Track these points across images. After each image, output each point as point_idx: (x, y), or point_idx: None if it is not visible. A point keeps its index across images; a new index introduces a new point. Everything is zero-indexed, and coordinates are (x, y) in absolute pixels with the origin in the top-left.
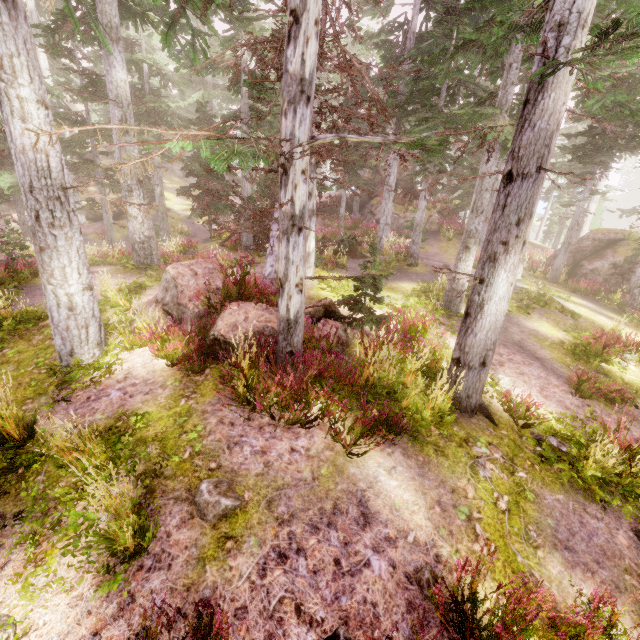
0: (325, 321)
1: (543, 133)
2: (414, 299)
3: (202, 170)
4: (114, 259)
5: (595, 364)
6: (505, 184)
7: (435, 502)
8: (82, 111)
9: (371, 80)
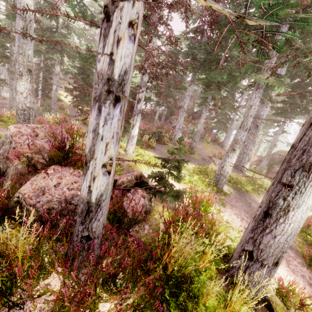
0: (135, 191)
1: None
2: (196, 176)
3: (82, 81)
4: (7, 118)
5: (309, 239)
6: None
7: None
8: (8, 27)
9: (182, 53)
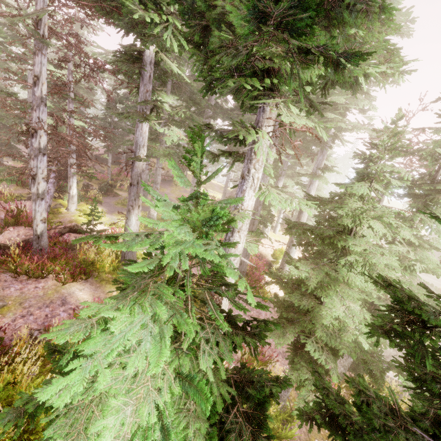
0: (69, 234)
1: (137, 173)
2: None
3: None
4: None
5: None
6: (130, 186)
7: (97, 297)
8: None
9: (121, 97)
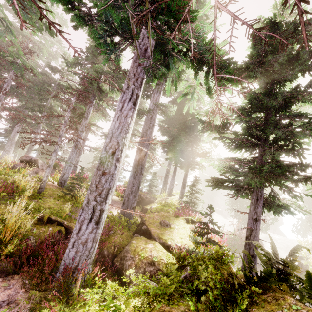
0: None
1: None
2: None
3: None
4: None
5: None
6: None
7: None
8: None
9: None
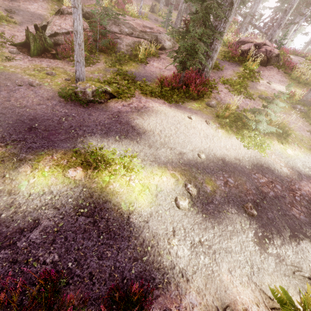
0: None
1: None
2: None
3: None
4: None
5: None
6: None
7: None
8: None
9: None
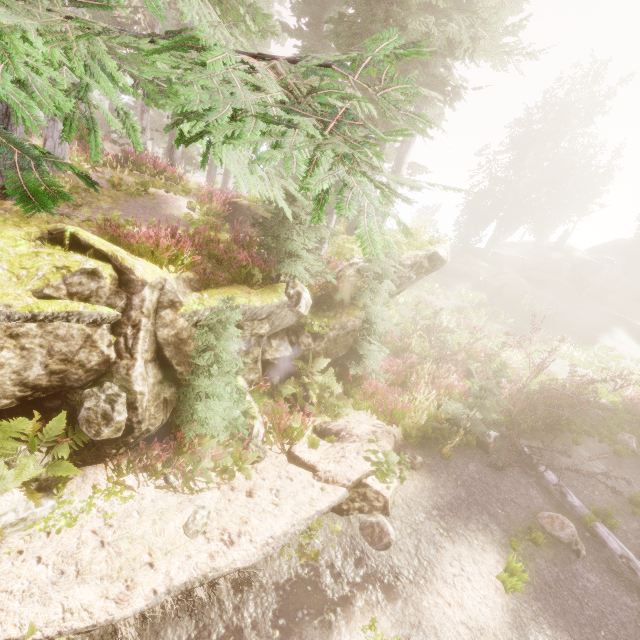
0: None
1: None
2: None
3: None
4: None
5: None
6: None
7: None
8: None
9: None
